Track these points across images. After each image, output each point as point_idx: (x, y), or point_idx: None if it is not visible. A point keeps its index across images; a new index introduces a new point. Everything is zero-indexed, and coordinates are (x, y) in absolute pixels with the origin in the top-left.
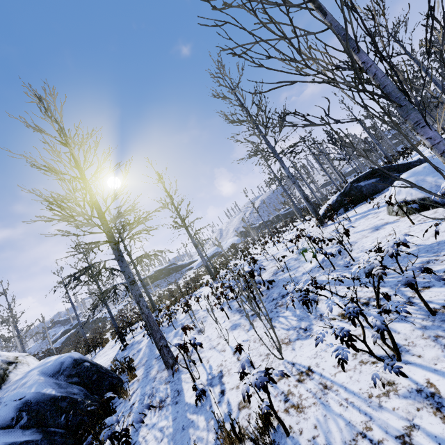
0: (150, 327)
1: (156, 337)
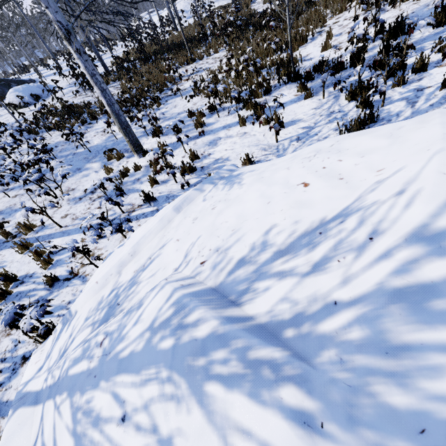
0: None
1: None
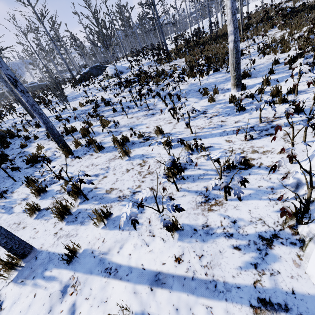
0: (22, 102)
1: (26, 106)
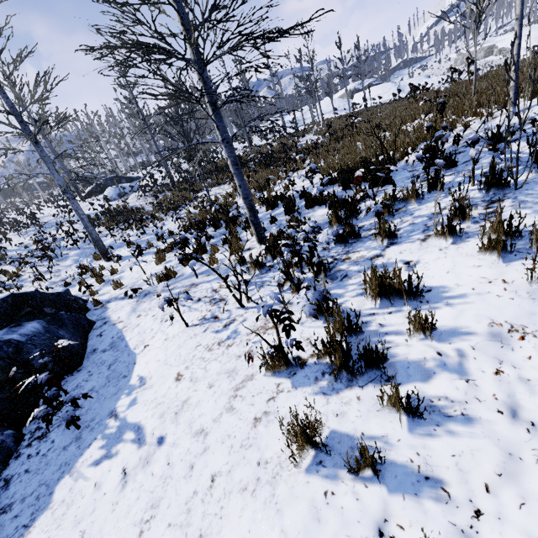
0: None
1: None
